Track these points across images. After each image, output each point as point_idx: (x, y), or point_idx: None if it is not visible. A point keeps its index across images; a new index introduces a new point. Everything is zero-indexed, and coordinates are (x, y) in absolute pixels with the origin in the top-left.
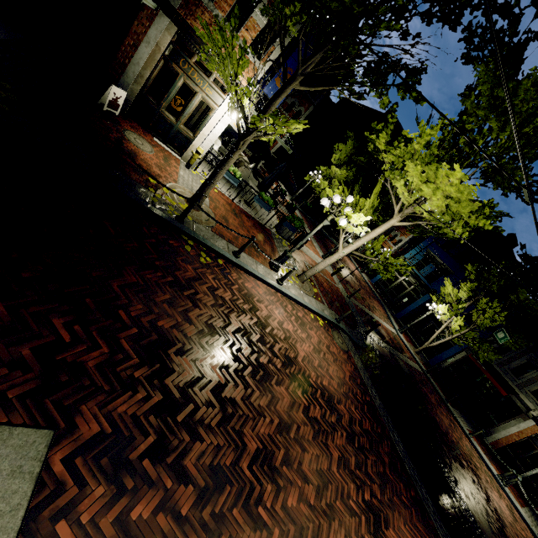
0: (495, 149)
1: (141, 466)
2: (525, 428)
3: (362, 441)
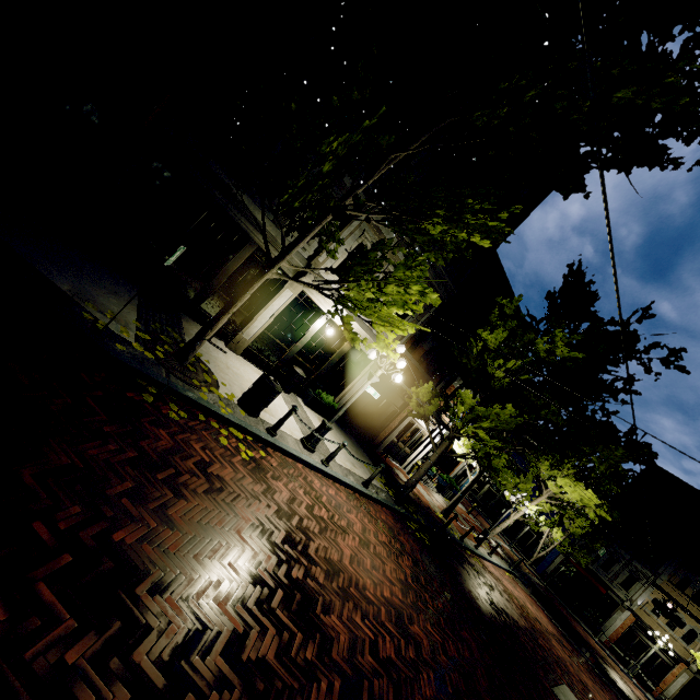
0: (598, 471)
1: (578, 693)
2: (625, 619)
3: (583, 664)
